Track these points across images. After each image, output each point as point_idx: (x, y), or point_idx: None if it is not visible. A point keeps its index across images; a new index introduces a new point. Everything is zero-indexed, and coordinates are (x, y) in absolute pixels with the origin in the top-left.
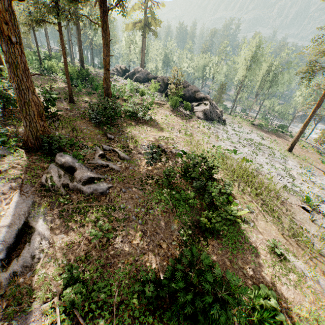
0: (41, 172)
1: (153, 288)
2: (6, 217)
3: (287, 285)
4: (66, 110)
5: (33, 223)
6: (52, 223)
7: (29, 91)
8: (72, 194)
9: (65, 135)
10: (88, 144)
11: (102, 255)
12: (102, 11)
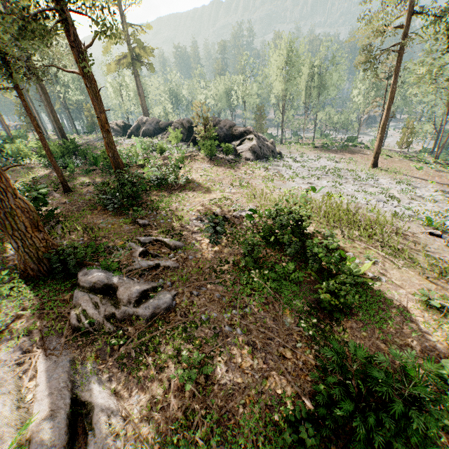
0: (65, 309)
1: (313, 430)
2: (38, 402)
3: None
4: (65, 205)
5: (86, 396)
6: (113, 384)
7: (8, 194)
8: (125, 326)
9: (77, 241)
10: (117, 244)
11: (209, 405)
12: (76, 53)
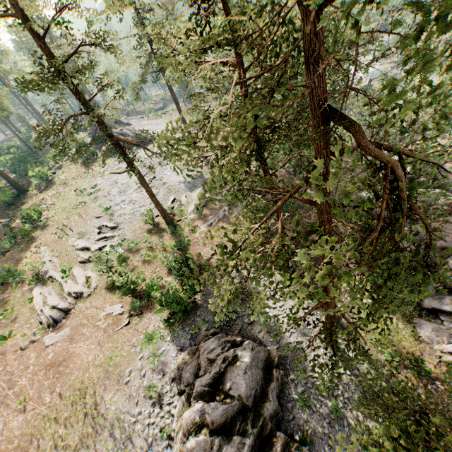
0: None
1: None
2: None
3: (28, 258)
4: None
5: None
6: None
7: None
8: None
9: None
10: None
11: None
12: None
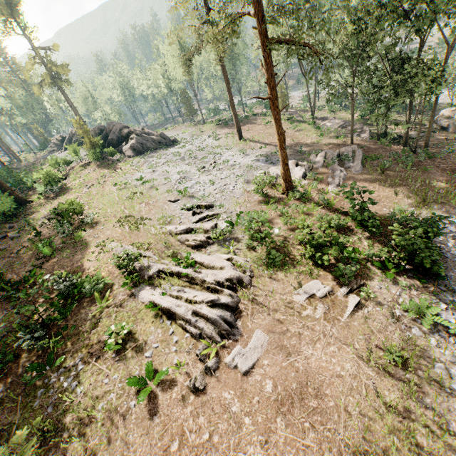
0: None
1: None
2: None
3: (91, 261)
4: None
5: None
6: None
7: None
8: None
9: None
10: None
11: None
12: None
